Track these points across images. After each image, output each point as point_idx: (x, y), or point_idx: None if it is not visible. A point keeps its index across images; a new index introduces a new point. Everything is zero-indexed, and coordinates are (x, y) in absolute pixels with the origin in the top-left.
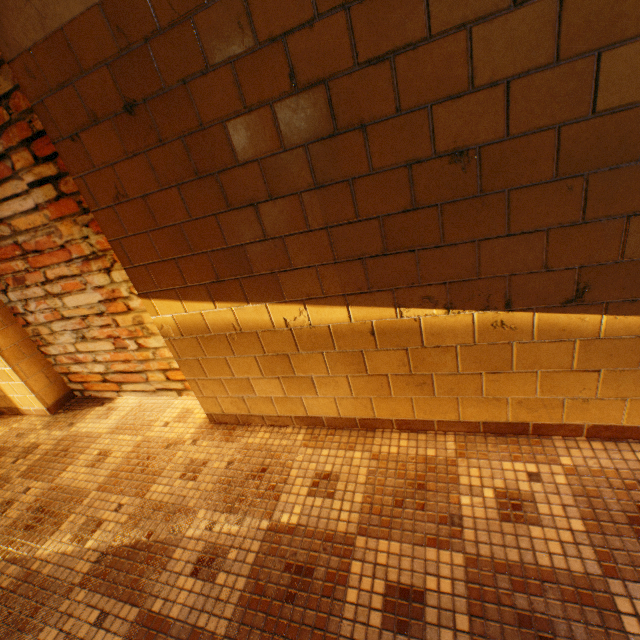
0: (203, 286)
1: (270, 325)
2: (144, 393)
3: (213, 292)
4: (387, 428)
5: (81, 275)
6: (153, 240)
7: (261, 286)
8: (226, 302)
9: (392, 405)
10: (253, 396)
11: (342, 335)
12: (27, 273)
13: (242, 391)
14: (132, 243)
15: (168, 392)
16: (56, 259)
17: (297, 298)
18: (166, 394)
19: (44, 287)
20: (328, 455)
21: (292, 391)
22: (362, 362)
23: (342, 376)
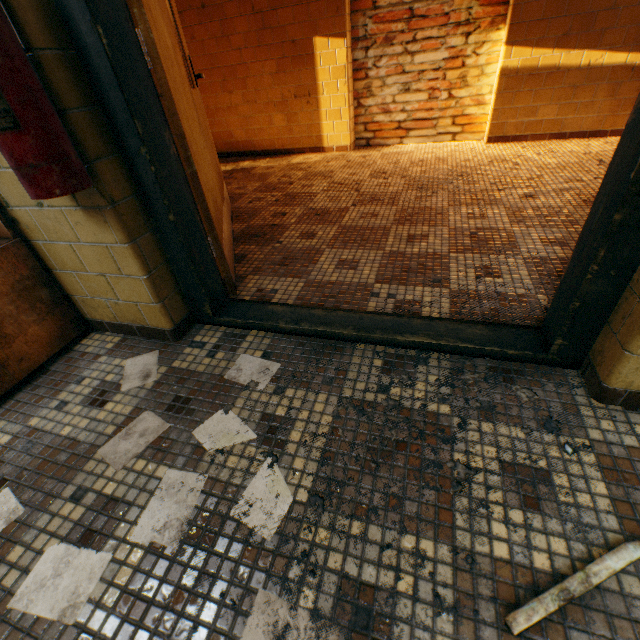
0: (554, 38)
1: (578, 66)
2: (420, 140)
3: (558, 43)
4: (602, 137)
5: (438, 39)
6: (544, 6)
7: (589, 39)
8: (561, 50)
9: (614, 120)
10: (532, 120)
11: (615, 72)
12: (394, 36)
13: (527, 116)
14: (529, 7)
15: (440, 139)
16: (428, 25)
17: (605, 47)
18: (437, 141)
19: (401, 48)
20: (577, 143)
21: (561, 114)
22: (615, 90)
23: (598, 101)
